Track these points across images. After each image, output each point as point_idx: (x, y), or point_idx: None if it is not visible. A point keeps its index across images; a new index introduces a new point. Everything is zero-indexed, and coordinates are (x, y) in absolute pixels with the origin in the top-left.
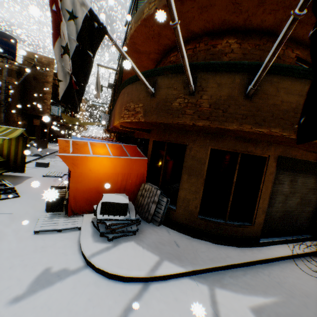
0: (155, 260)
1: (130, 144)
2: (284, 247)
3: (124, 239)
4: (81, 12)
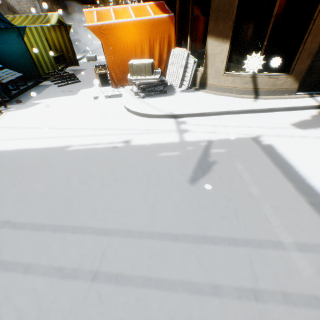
0: (175, 107)
1: (155, 3)
2: None
3: (153, 98)
4: None
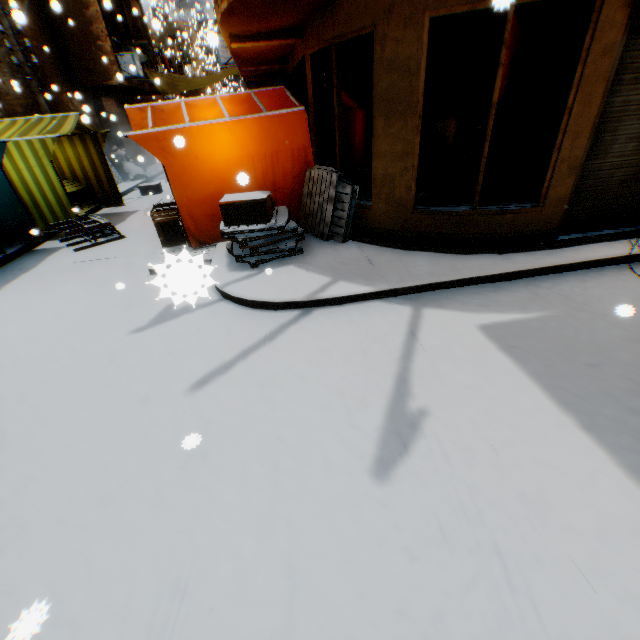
0: (324, 282)
1: (268, 89)
2: (617, 244)
3: (277, 264)
4: None
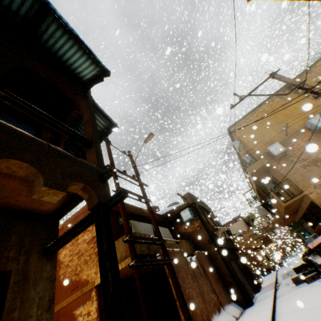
0: None
1: None
2: None
3: None
4: None
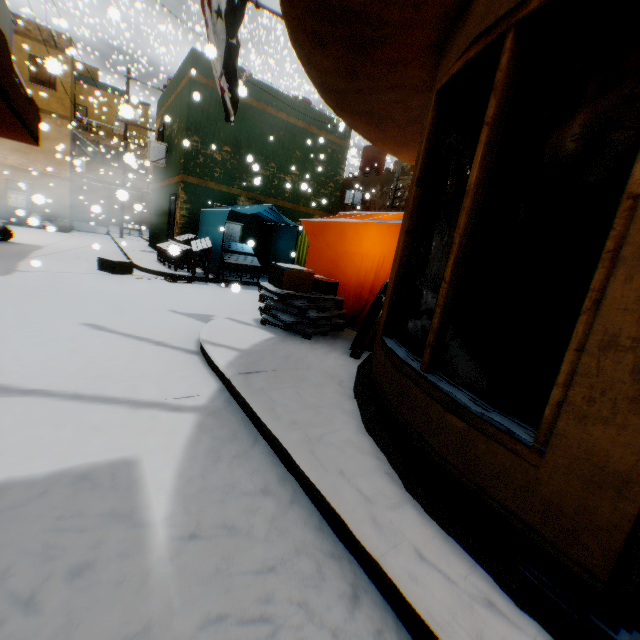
0: (237, 346)
1: None
2: None
3: (275, 331)
4: (224, 2)
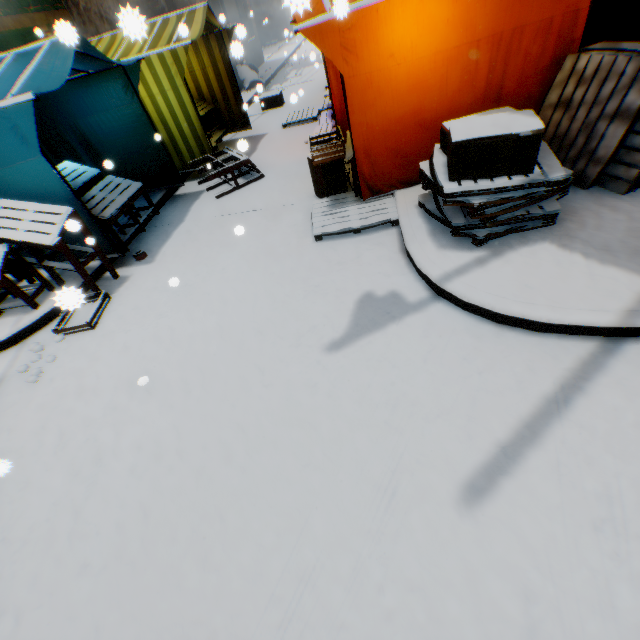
0: (637, 288)
1: None
2: None
3: (516, 239)
4: None
